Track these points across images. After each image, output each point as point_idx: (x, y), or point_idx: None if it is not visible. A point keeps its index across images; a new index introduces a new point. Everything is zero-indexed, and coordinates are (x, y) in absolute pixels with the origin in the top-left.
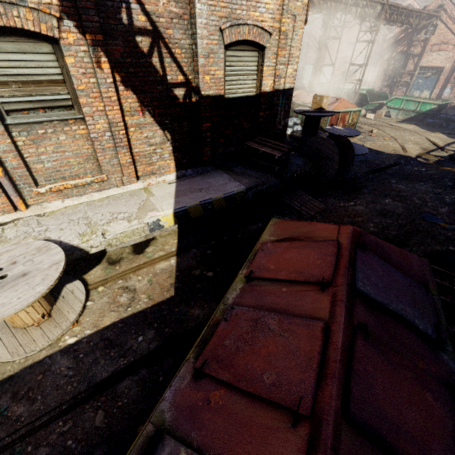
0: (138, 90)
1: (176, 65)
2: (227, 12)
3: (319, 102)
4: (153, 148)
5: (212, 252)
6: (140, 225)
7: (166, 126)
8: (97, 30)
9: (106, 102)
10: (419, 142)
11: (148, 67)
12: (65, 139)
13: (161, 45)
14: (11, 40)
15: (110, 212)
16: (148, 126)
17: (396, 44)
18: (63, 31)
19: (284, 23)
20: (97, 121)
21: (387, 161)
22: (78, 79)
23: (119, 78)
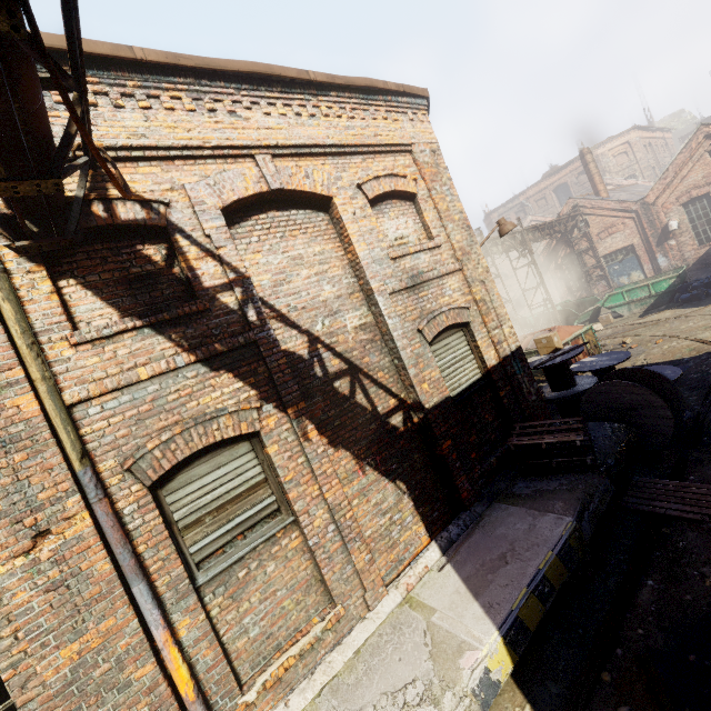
0: (349, 443)
1: (383, 390)
2: (418, 312)
3: (549, 344)
4: (388, 517)
5: (632, 709)
6: (461, 702)
7: (395, 473)
8: (298, 399)
9: (322, 480)
10: (709, 324)
11: (354, 410)
12: (273, 569)
13: (360, 378)
14: (206, 460)
15: (385, 692)
16: (374, 485)
17: (553, 252)
18: (263, 419)
19: (475, 292)
20: (314, 514)
21: (708, 368)
22: (284, 467)
23: (326, 440)
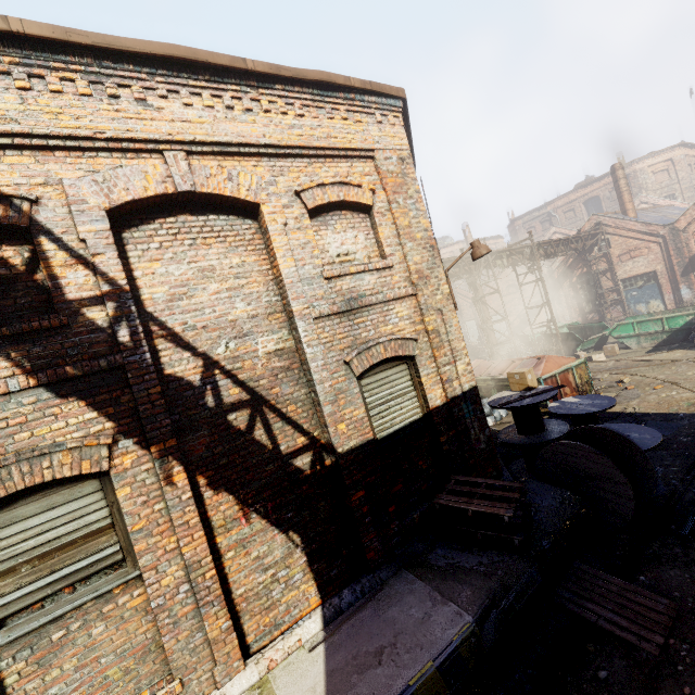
0: (236, 486)
1: (292, 425)
2: (350, 340)
3: (521, 381)
4: (271, 574)
5: None
6: None
7: (290, 522)
8: (167, 435)
9: (181, 531)
10: None
11: (249, 447)
12: (102, 631)
13: (265, 410)
14: (36, 499)
15: None
16: (259, 535)
17: (569, 269)
18: (117, 456)
19: (428, 321)
20: (165, 571)
21: None
22: (135, 514)
23: (205, 480)
